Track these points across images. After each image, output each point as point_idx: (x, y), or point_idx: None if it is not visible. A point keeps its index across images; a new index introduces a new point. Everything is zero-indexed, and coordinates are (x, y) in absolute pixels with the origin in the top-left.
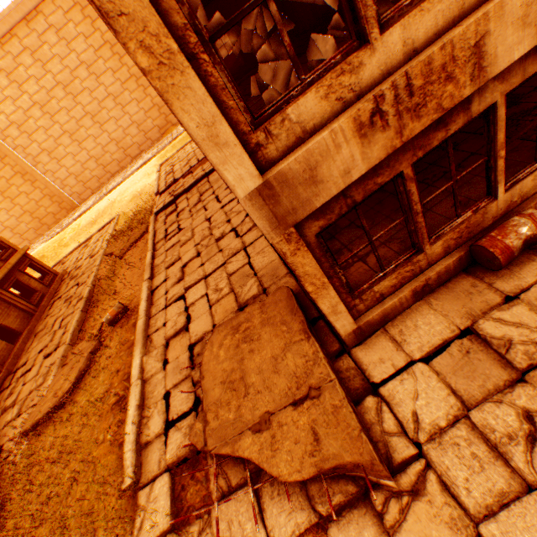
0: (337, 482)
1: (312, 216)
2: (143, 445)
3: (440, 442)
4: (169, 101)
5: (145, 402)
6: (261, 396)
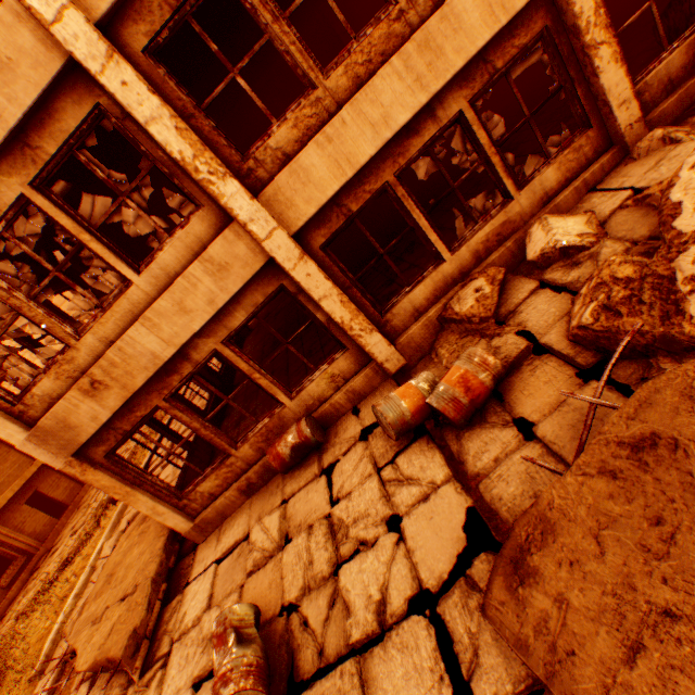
0: (123, 676)
1: (93, 444)
2: (63, 635)
3: (183, 642)
4: None
5: (85, 590)
6: (115, 590)
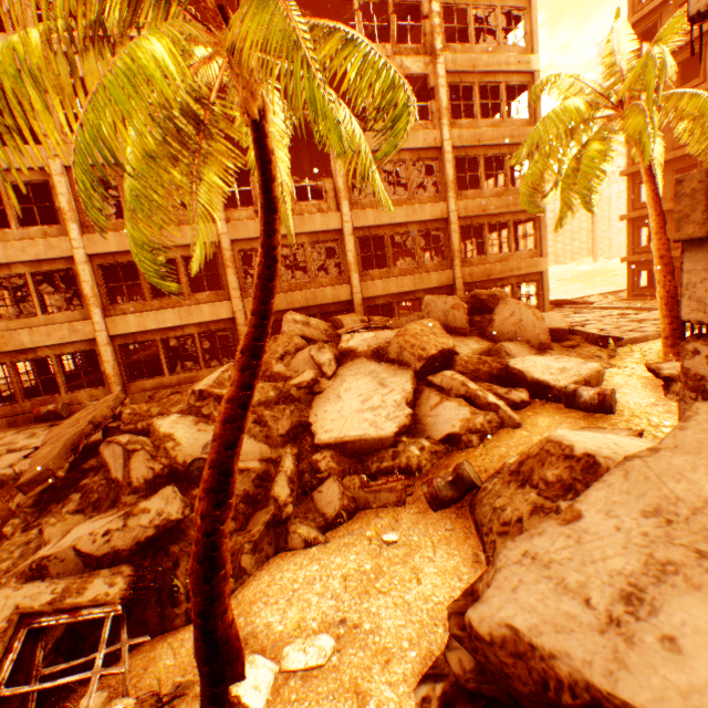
0: None
1: None
2: None
3: None
4: None
5: None
6: None
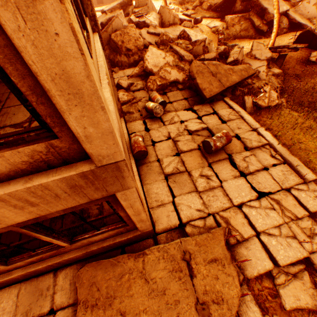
0: None
1: None
2: None
3: (208, 205)
4: (83, 51)
5: None
6: (182, 313)
